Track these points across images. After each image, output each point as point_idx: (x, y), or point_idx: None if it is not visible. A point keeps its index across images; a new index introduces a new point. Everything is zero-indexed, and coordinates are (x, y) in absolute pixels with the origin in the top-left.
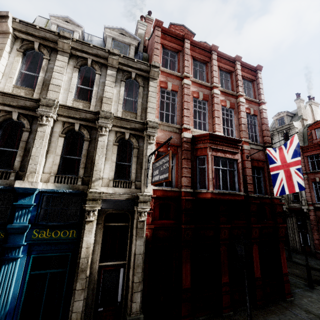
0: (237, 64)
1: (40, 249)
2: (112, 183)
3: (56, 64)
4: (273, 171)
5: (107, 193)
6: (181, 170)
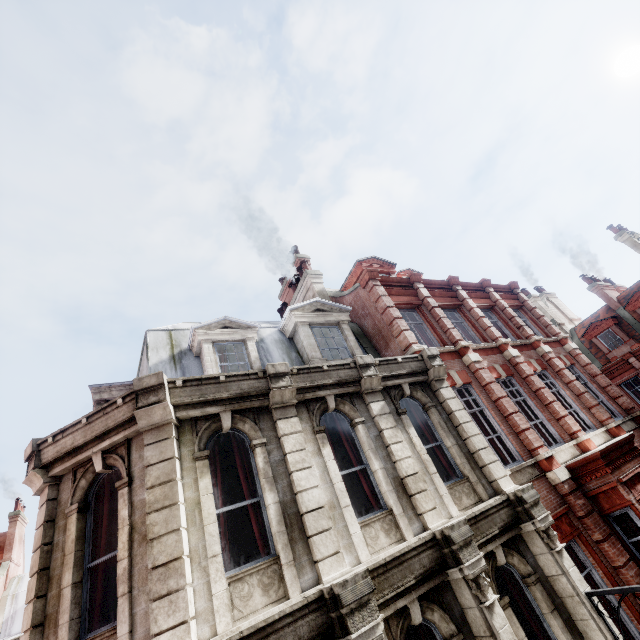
0: (492, 292)
1: None
2: None
3: (286, 448)
4: None
5: None
6: (619, 575)
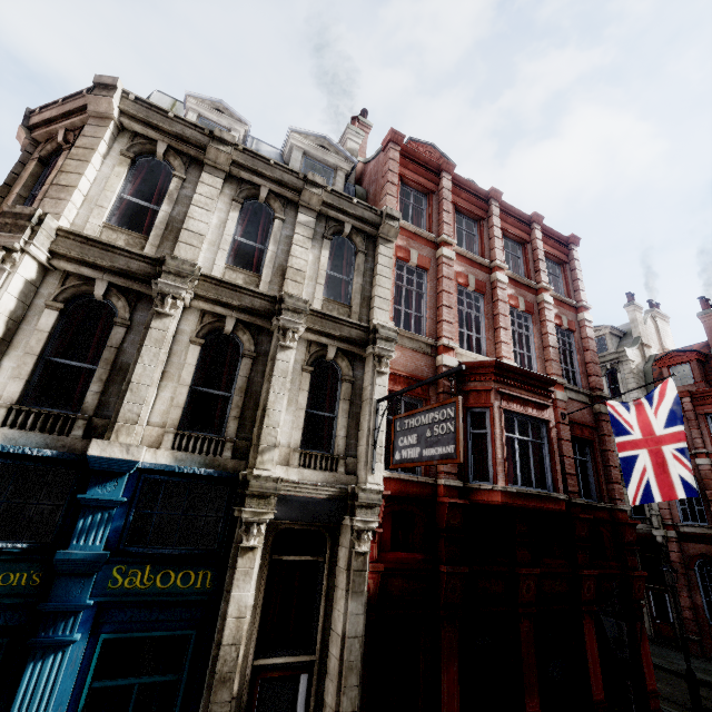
0: (536, 229)
1: (122, 618)
2: (298, 458)
3: (198, 190)
4: (626, 451)
5: (289, 481)
6: None
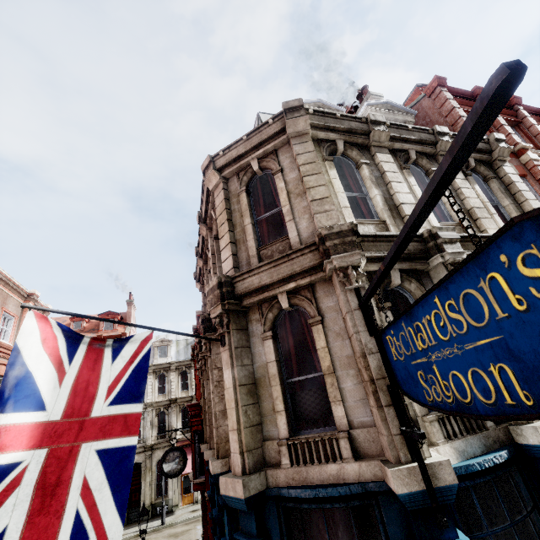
0: None
1: None
2: None
3: (384, 168)
4: None
5: None
6: None
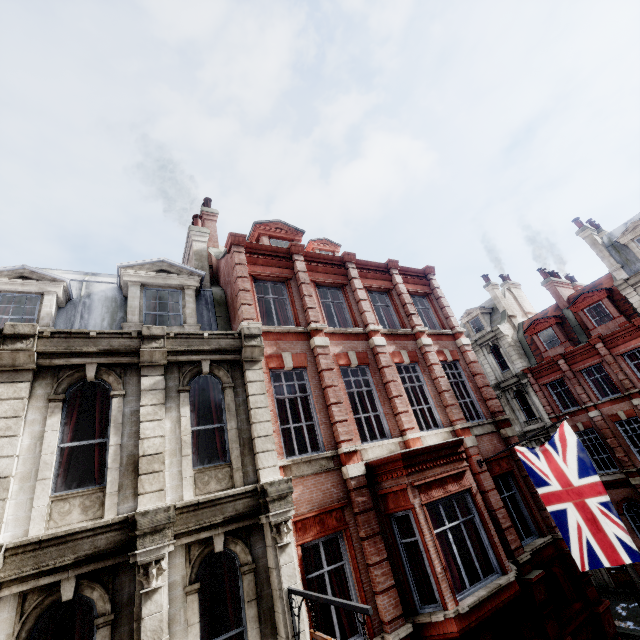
0: (395, 275)
1: None
2: None
3: None
4: (552, 503)
5: None
6: (368, 572)
